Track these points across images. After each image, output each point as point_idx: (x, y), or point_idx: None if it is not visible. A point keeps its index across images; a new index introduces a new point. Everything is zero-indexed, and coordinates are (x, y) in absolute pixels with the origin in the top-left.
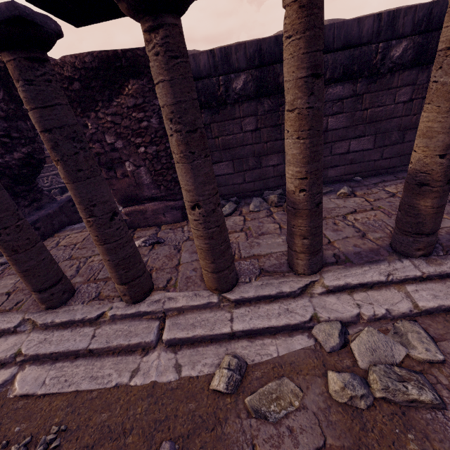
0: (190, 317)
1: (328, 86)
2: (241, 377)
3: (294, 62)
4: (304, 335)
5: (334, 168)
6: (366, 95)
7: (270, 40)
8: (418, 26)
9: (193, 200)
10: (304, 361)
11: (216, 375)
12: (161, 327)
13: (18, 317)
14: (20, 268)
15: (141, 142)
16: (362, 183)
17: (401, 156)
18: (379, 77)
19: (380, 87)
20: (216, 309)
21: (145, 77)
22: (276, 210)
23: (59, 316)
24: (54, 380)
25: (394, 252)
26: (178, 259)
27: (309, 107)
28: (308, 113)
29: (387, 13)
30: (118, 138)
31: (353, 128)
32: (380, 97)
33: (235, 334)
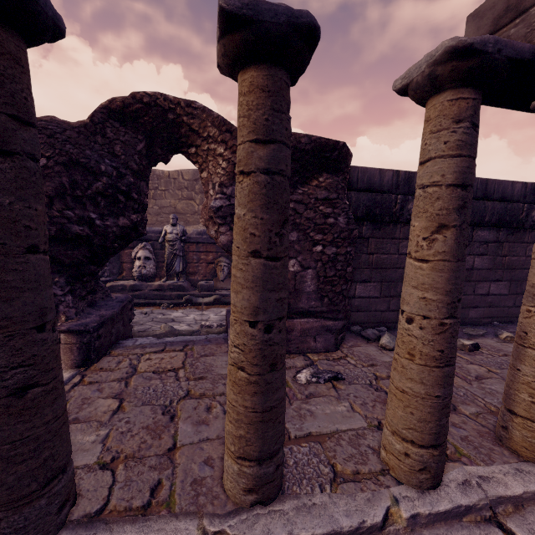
0: None
1: (478, 228)
2: None
3: None
4: None
5: (475, 308)
6: (505, 244)
7: None
8: None
9: None
10: None
11: None
12: None
13: (187, 528)
14: (264, 403)
15: (321, 239)
16: (507, 328)
17: None
18: (515, 231)
19: (515, 239)
20: None
21: (342, 175)
22: None
23: (296, 521)
24: None
25: None
26: None
27: None
28: None
29: (530, 183)
30: (294, 228)
31: (493, 271)
32: (515, 248)
33: None
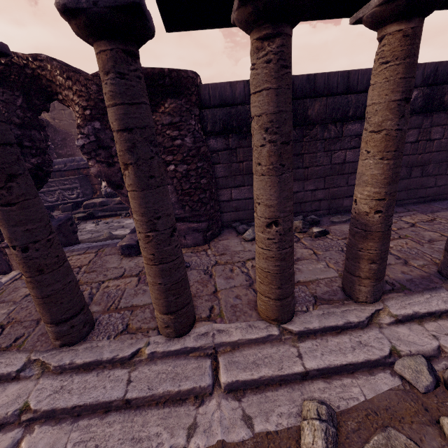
0: (249, 353)
1: (348, 122)
2: (336, 429)
3: (389, 86)
4: (387, 373)
5: (349, 198)
6: None
7: (302, 77)
8: (427, 79)
9: (272, 217)
10: (400, 406)
11: (305, 428)
12: (213, 367)
13: (21, 357)
14: (42, 293)
15: (172, 160)
16: None
17: (408, 190)
18: None
19: None
20: (278, 342)
21: (184, 98)
22: (302, 236)
23: (79, 354)
24: (79, 447)
25: (446, 279)
26: (213, 285)
27: (397, 129)
28: (396, 135)
29: None
30: None
31: None
32: None
33: (309, 373)
